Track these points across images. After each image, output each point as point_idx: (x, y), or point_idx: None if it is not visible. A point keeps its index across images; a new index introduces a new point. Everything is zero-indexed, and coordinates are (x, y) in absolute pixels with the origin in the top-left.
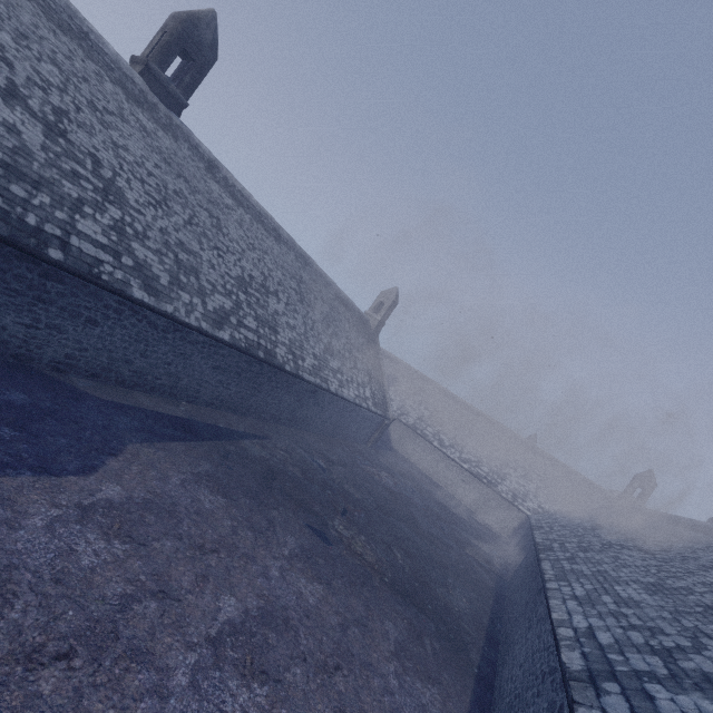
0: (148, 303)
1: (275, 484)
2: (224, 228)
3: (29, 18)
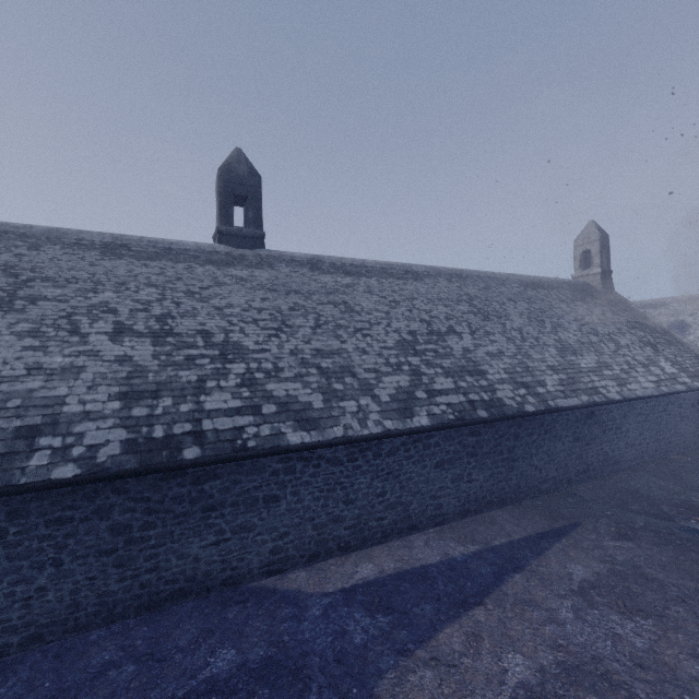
0: (311, 442)
1: (666, 642)
2: (355, 307)
3: (124, 270)
